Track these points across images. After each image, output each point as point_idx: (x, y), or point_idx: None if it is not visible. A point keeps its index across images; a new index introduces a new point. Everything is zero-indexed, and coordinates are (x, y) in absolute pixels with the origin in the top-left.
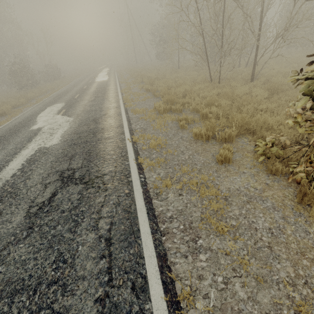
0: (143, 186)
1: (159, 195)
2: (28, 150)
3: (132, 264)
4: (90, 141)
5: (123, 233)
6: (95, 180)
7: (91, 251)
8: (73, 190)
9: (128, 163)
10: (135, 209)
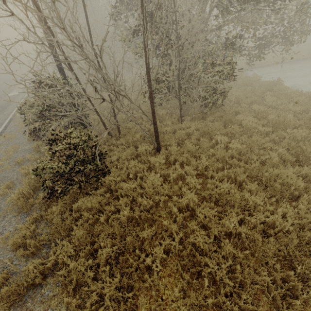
0: None
1: None
2: None
3: None
4: None
5: None
6: None
7: None
8: None
9: None
10: None
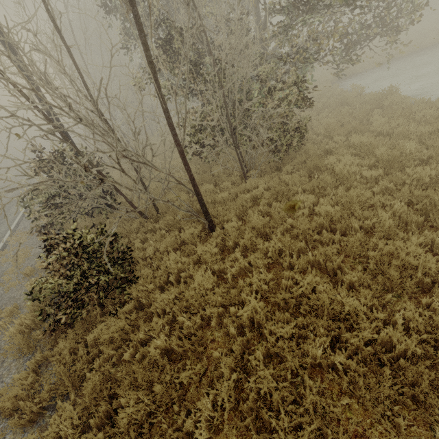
0: None
1: None
2: None
3: None
4: None
5: None
6: None
7: None
8: None
9: None
10: None
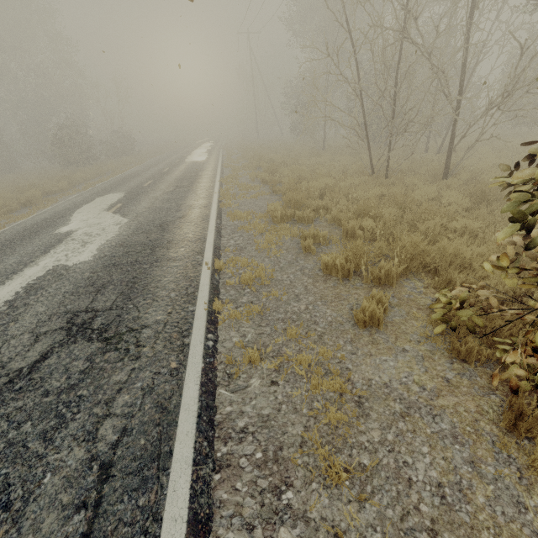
0: (208, 357)
1: (232, 379)
2: (36, 268)
3: (133, 532)
4: (142, 262)
5: (138, 456)
6: (126, 336)
7: (64, 490)
8: (80, 351)
9: (194, 309)
10: (178, 405)
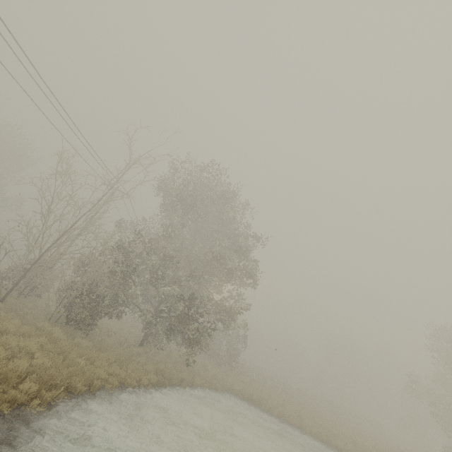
0: None
1: None
2: None
3: None
4: None
5: None
6: None
7: None
8: None
9: None
10: None
